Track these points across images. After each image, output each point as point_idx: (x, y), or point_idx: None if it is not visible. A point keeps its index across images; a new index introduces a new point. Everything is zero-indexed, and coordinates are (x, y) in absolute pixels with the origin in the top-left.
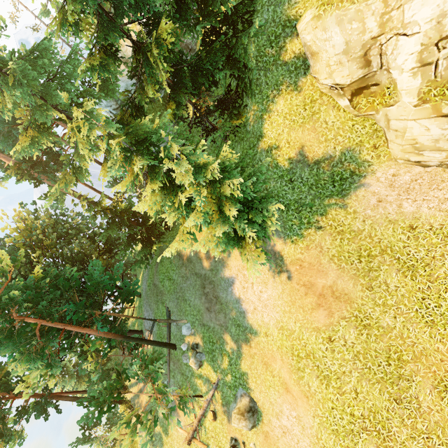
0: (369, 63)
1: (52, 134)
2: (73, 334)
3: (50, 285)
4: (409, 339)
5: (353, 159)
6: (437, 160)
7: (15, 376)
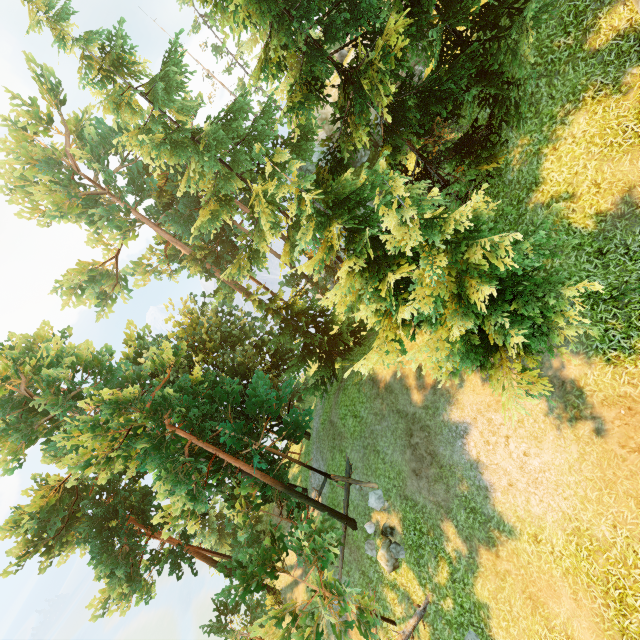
0: None
1: (233, 207)
2: (223, 468)
3: (207, 396)
4: None
5: None
6: None
7: (155, 506)
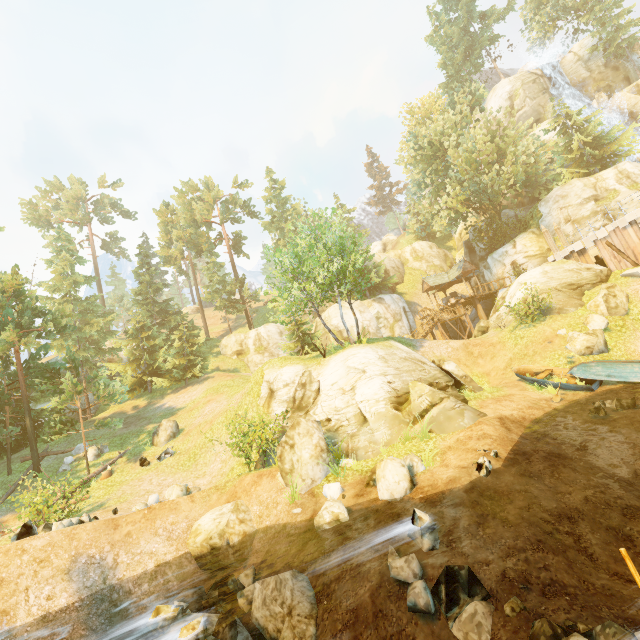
0: (242, 346)
1: None
2: None
3: None
4: None
5: (238, 371)
6: None
7: None
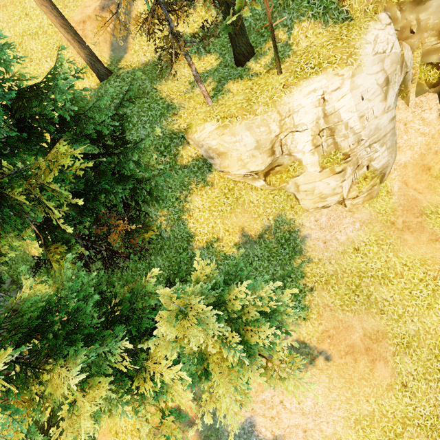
0: (274, 152)
1: None
2: None
3: None
4: (431, 329)
5: (283, 221)
6: (335, 201)
7: None
